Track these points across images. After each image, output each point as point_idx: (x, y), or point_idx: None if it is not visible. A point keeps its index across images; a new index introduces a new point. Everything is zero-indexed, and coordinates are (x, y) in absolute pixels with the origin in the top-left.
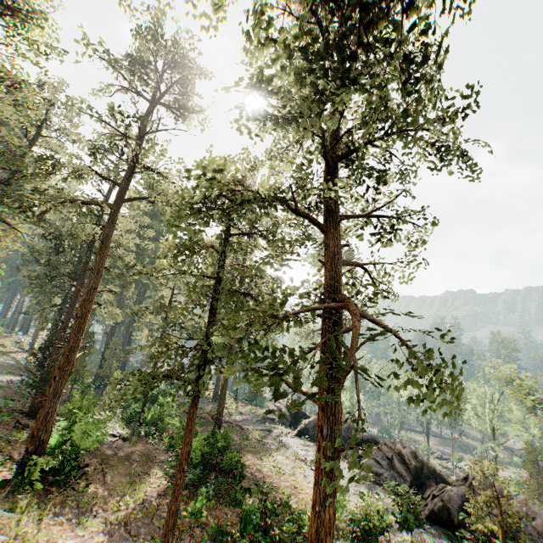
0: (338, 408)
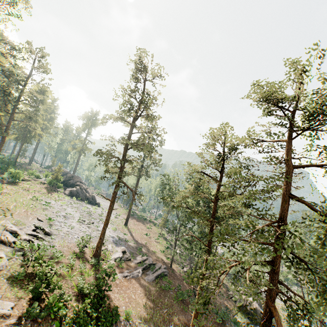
0: (5, 139)
